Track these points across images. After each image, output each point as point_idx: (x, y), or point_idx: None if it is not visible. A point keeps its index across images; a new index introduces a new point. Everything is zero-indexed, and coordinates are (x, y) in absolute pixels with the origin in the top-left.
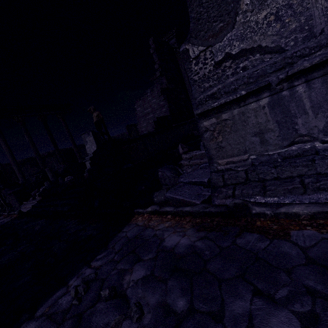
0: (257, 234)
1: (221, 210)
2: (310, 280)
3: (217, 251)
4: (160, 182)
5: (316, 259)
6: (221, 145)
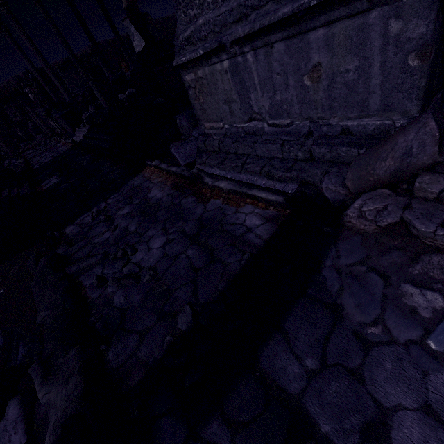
0: (196, 198)
1: (189, 175)
2: (189, 227)
3: (168, 205)
4: (180, 131)
5: (203, 218)
6: (204, 107)
